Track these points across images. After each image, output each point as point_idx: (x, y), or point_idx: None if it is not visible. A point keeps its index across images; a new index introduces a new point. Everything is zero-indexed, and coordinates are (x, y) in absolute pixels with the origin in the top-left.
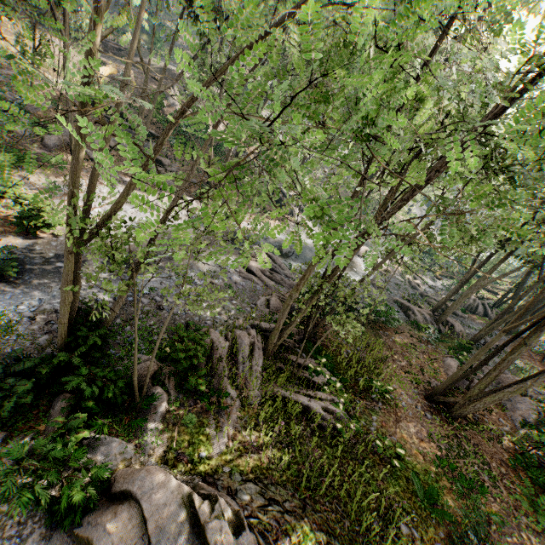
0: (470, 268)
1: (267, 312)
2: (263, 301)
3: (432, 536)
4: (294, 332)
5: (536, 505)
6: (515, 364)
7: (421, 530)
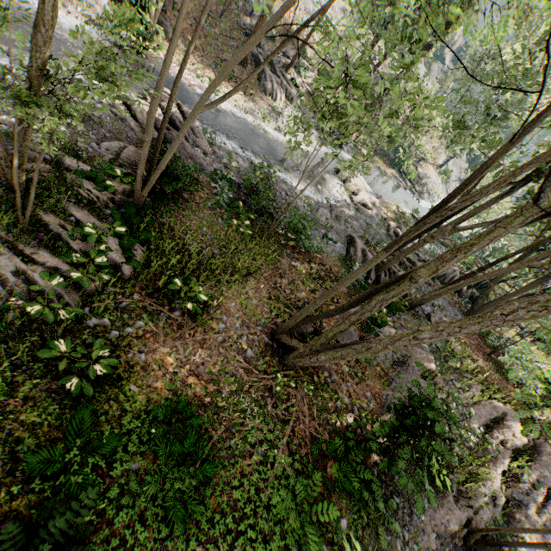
0: None
1: (109, 160)
2: (116, 146)
3: (17, 509)
4: (118, 188)
5: (308, 512)
6: (451, 346)
7: (1, 494)
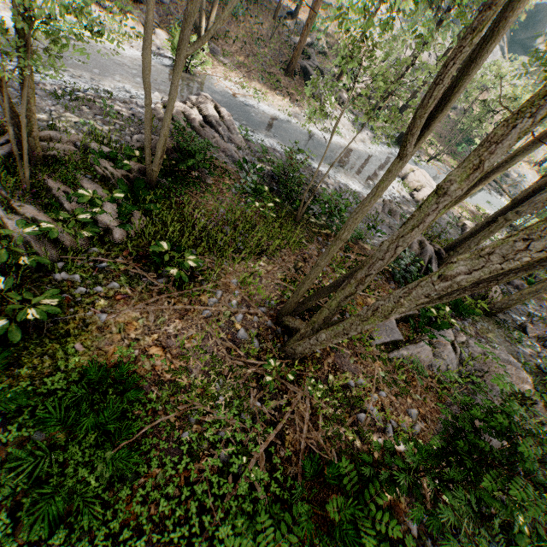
0: (542, 176)
1: (137, 148)
2: None
3: None
4: (134, 167)
5: None
6: None
7: None
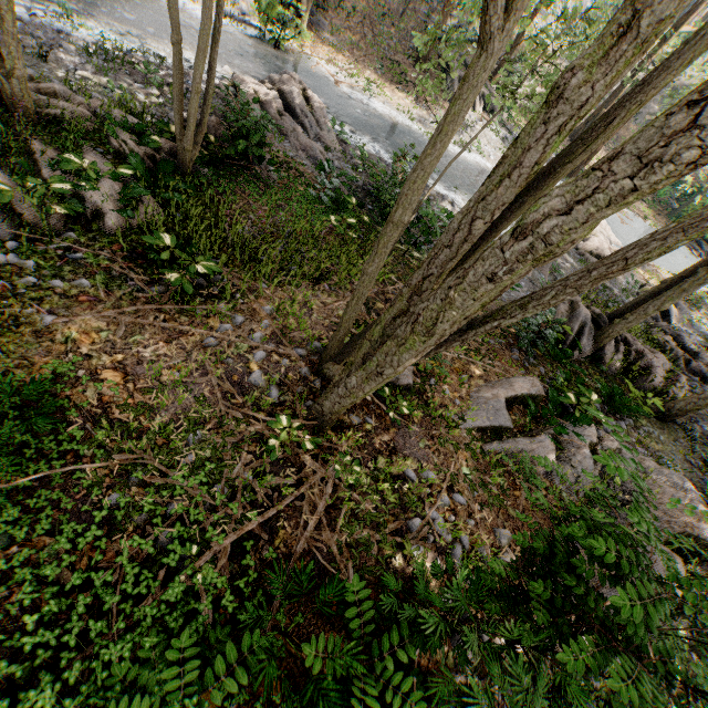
0: None
1: None
2: (198, 118)
3: None
4: (164, 146)
5: None
6: None
7: None
